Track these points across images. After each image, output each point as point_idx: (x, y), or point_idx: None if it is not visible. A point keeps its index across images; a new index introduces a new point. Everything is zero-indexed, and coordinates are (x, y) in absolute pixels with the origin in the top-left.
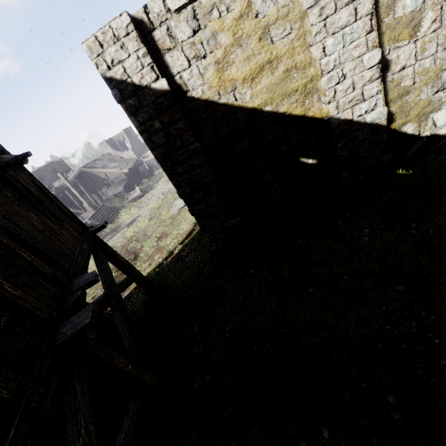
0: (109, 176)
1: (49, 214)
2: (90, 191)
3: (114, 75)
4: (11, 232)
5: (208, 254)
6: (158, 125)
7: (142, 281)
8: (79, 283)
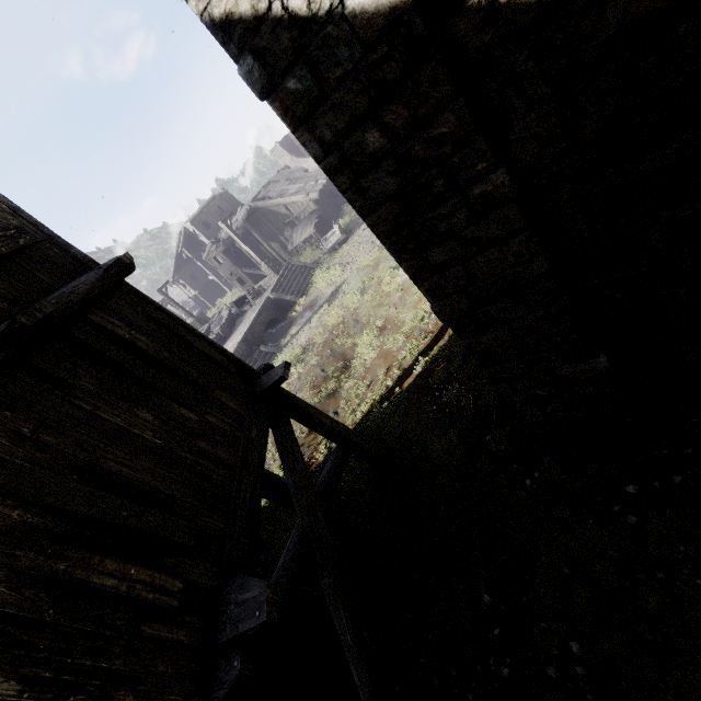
0: (291, 210)
1: (180, 384)
2: (269, 239)
3: (233, 5)
4: (84, 513)
5: (491, 397)
6: (376, 141)
7: (363, 452)
8: (236, 615)
